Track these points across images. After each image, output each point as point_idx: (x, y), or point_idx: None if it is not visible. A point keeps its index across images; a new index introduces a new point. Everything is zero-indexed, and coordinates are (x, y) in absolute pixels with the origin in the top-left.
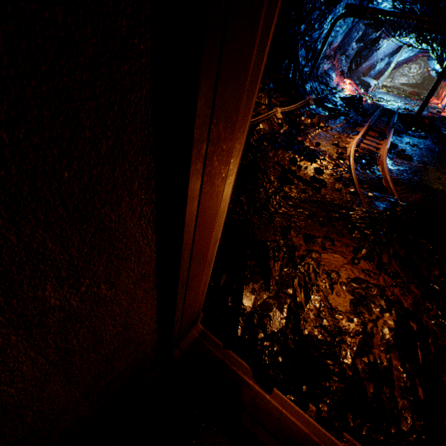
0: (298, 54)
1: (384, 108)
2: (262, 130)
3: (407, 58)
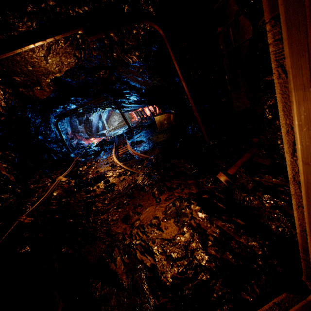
0: (50, 147)
1: (117, 135)
2: (57, 195)
3: (107, 116)
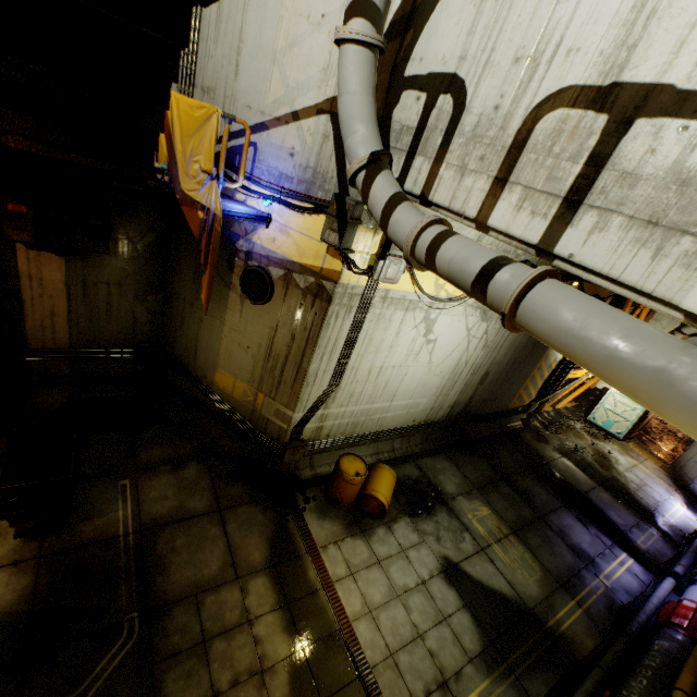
0: None
1: None
2: None
3: None
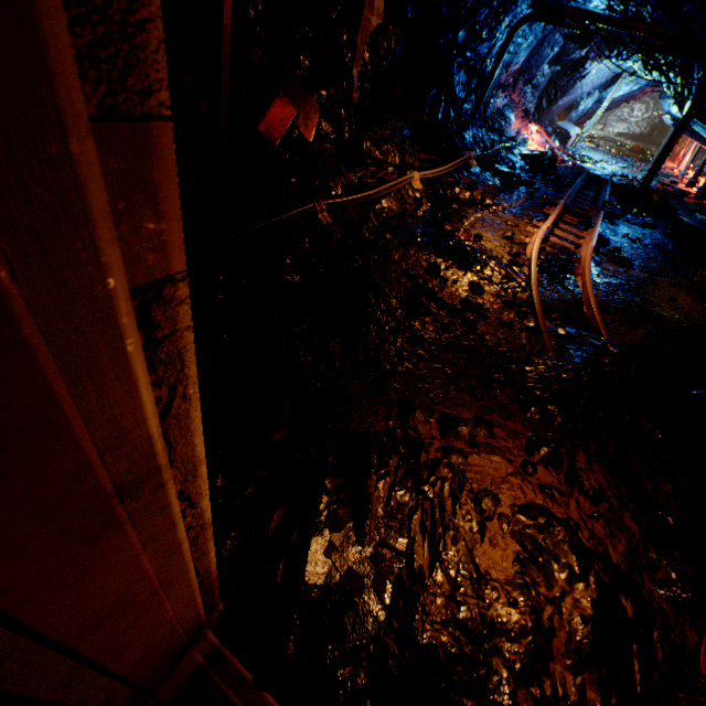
0: (454, 79)
1: (590, 174)
2: (385, 211)
3: (628, 93)
